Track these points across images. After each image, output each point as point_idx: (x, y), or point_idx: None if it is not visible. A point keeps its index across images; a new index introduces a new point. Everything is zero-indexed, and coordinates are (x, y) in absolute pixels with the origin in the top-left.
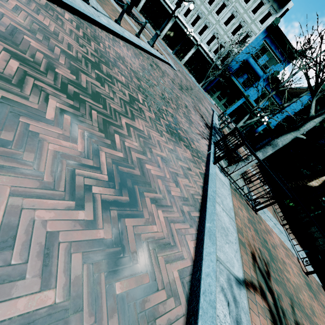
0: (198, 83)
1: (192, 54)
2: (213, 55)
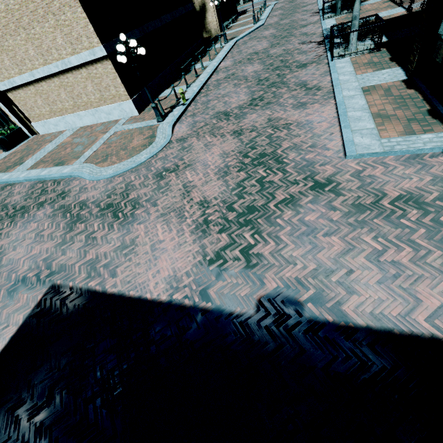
0: None
1: None
2: None
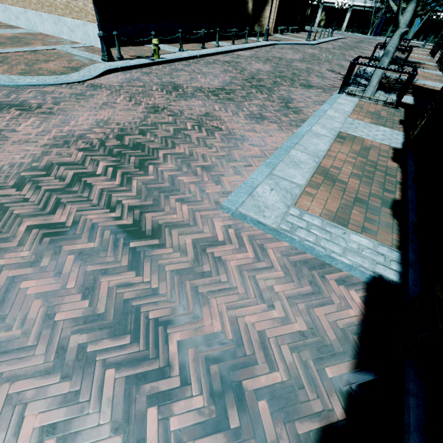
0: (366, 35)
1: (349, 17)
2: (370, 3)
